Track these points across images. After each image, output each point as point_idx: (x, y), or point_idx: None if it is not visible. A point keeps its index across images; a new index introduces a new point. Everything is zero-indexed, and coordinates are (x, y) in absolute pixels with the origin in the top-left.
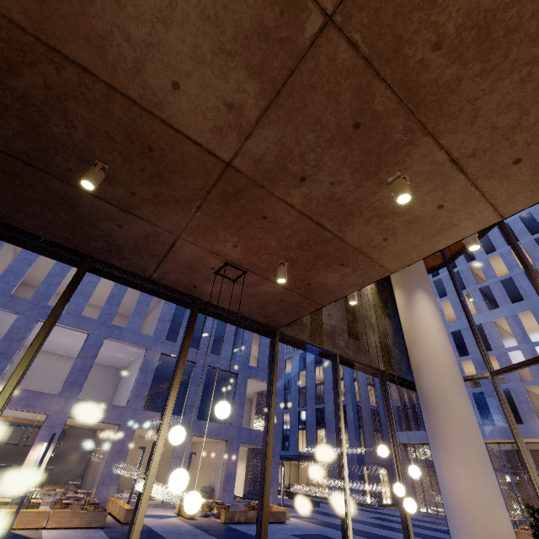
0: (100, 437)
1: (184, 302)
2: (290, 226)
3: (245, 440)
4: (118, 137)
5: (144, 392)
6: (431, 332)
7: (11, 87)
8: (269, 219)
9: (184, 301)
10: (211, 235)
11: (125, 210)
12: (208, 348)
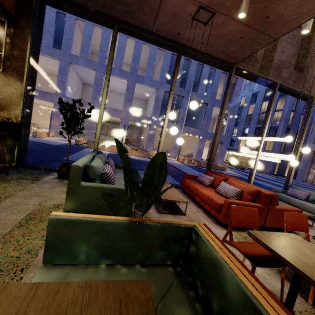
0: (143, 130)
1: (173, 48)
2: None
3: (209, 137)
4: None
5: (158, 111)
6: None
7: None
8: None
9: (173, 47)
10: None
11: None
12: (190, 88)
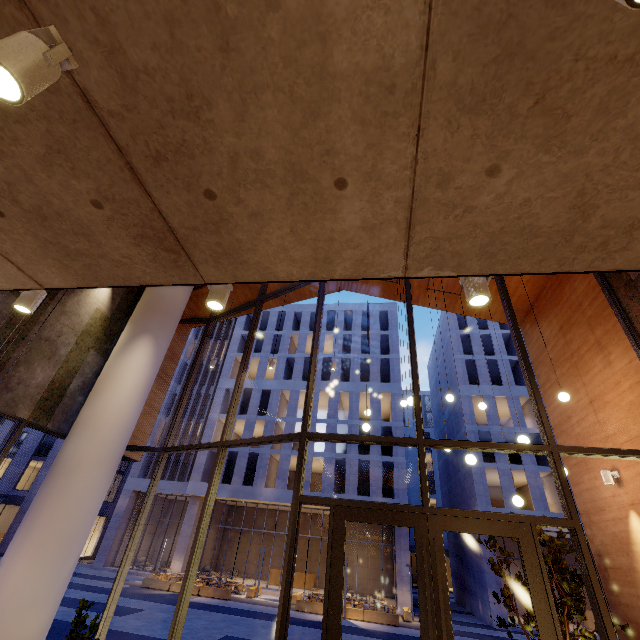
0: None
1: None
2: None
3: None
4: None
5: None
6: (122, 389)
7: None
8: None
9: None
10: None
11: None
12: None
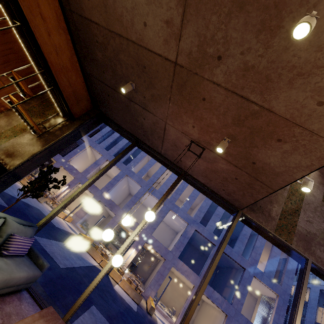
0: (158, 263)
1: (178, 173)
2: (222, 103)
3: None
4: (134, 65)
5: (181, 247)
6: None
7: (107, 56)
8: (207, 100)
9: (178, 172)
10: (179, 119)
11: (144, 108)
12: None
